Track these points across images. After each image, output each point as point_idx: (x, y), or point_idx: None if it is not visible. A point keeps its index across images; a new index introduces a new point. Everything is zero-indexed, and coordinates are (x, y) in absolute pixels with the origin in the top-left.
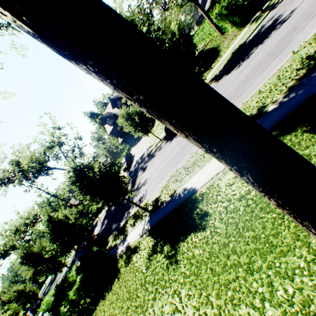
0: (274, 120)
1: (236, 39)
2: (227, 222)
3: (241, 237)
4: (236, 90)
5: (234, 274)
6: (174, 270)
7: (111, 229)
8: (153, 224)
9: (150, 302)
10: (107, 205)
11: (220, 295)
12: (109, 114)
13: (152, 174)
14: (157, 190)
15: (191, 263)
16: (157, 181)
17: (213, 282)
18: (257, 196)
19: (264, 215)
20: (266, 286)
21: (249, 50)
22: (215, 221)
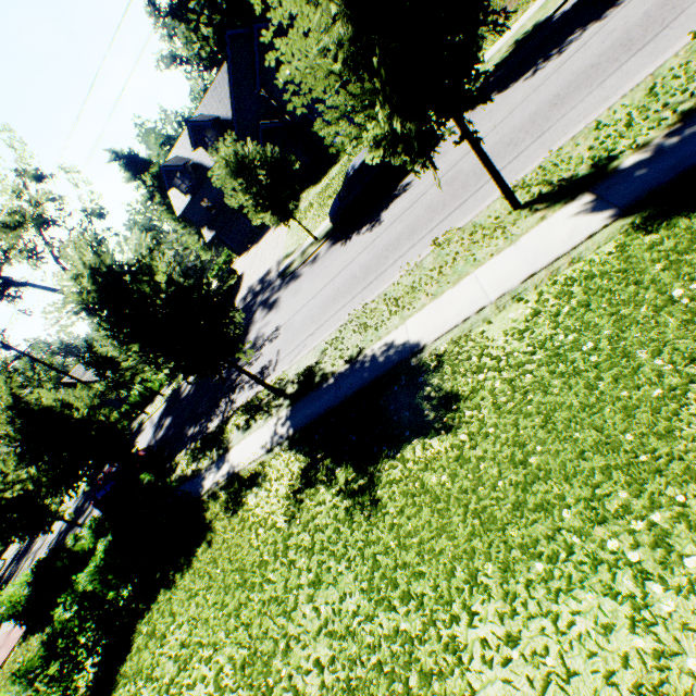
0: (640, 188)
1: (527, 10)
2: (516, 414)
3: (562, 444)
4: (527, 125)
5: (550, 525)
6: (370, 520)
7: (184, 438)
8: (302, 425)
9: (304, 592)
10: (184, 375)
11: (513, 571)
12: (182, 162)
13: (295, 316)
14: (310, 350)
15: (419, 505)
16: (308, 332)
17: (487, 543)
18: (602, 353)
19: (627, 392)
20: (650, 547)
21: (564, 34)
22: (481, 413)
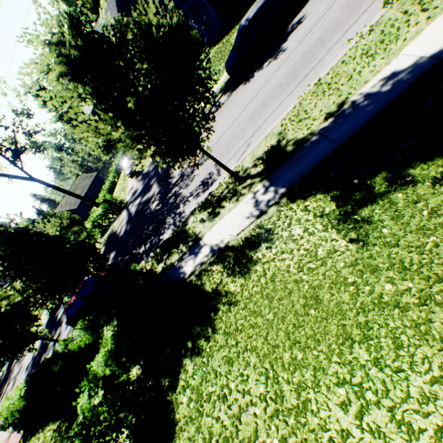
0: None
1: None
2: None
3: None
4: None
5: None
6: None
7: (136, 256)
8: (297, 179)
9: None
10: (164, 160)
11: None
12: None
13: (220, 140)
14: (260, 141)
15: None
16: (245, 137)
17: None
18: None
19: None
20: None
21: None
22: None
